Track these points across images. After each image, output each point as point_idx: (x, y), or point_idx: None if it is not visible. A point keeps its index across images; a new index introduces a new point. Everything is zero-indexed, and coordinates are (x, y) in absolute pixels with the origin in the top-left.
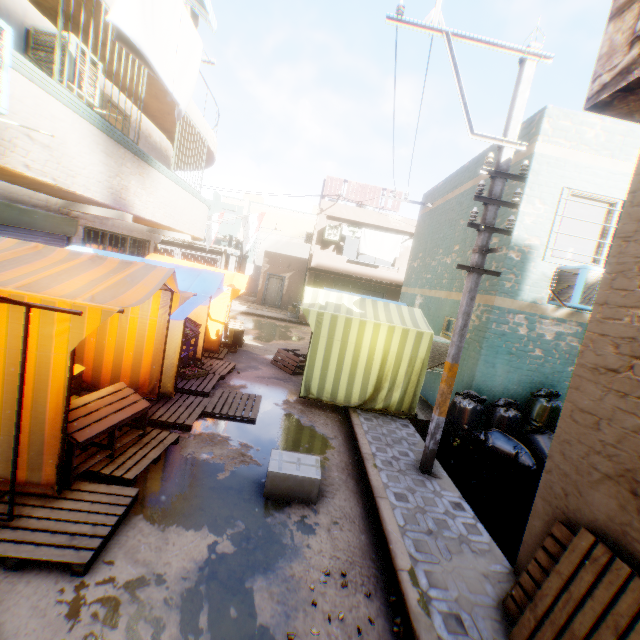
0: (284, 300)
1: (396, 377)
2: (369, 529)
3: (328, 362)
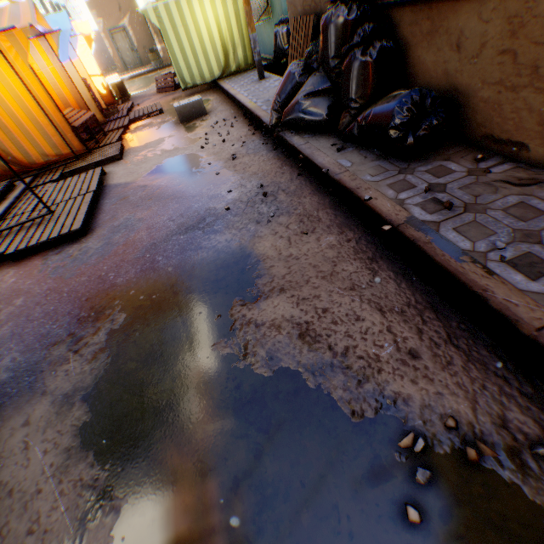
0: (141, 55)
1: (233, 38)
2: (235, 109)
3: (184, 52)
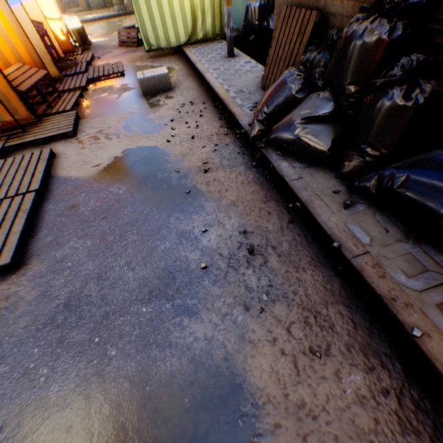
0: None
1: (204, 4)
2: (202, 89)
3: (151, 11)
